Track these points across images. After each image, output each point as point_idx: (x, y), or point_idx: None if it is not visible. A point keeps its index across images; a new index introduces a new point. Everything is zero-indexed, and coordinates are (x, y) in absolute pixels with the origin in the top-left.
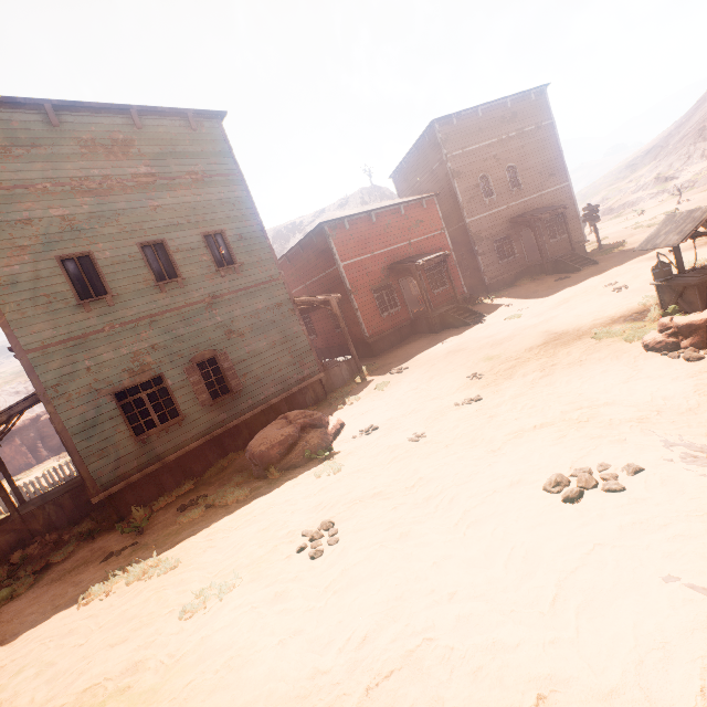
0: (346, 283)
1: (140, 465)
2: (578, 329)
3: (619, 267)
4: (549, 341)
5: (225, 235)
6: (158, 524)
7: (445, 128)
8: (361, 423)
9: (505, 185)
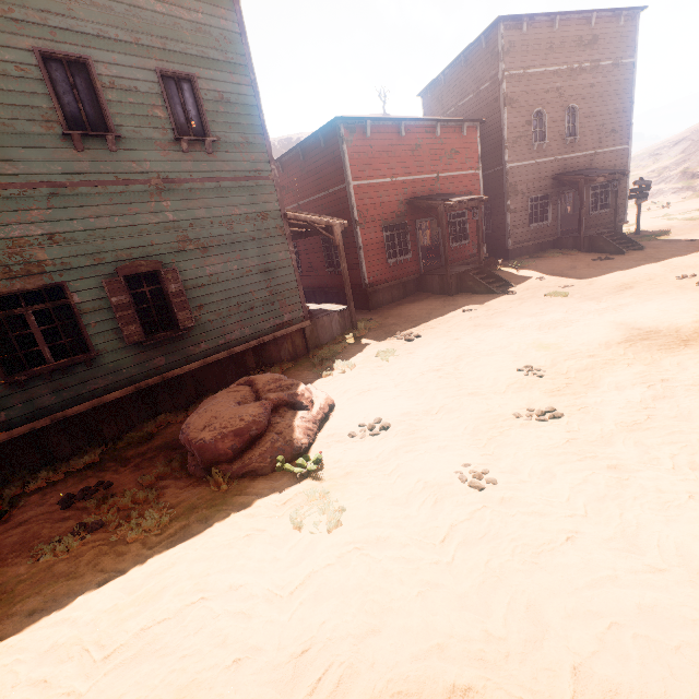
0: (353, 209)
1: (12, 420)
2: (676, 330)
3: (681, 258)
4: (634, 339)
5: (197, 86)
6: (16, 528)
7: (511, 34)
8: (361, 410)
9: (560, 130)
